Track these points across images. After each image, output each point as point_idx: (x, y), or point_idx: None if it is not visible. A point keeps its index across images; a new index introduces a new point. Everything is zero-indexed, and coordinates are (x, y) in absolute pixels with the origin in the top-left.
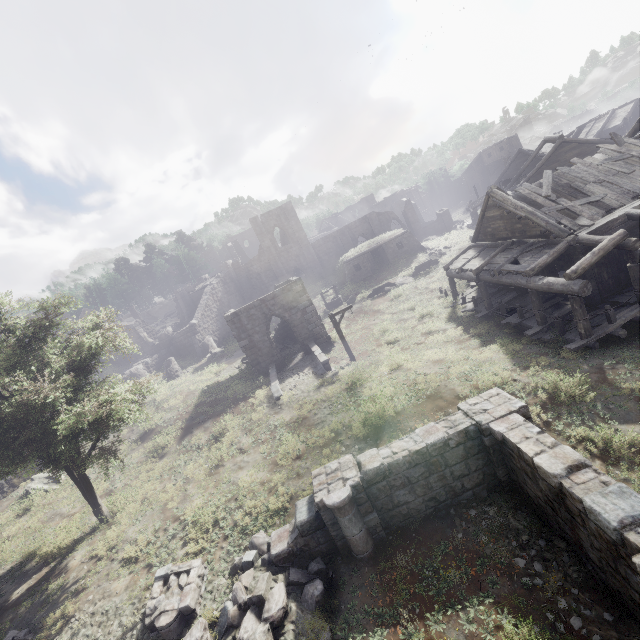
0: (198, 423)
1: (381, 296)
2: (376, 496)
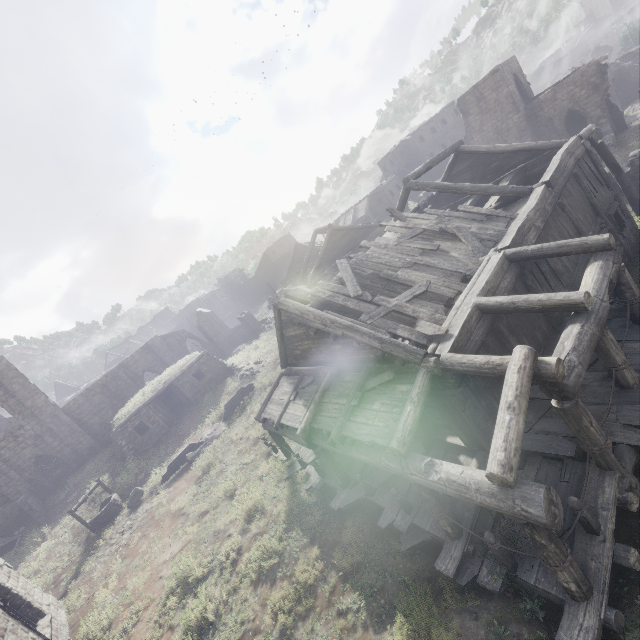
0: None
1: (183, 472)
2: None
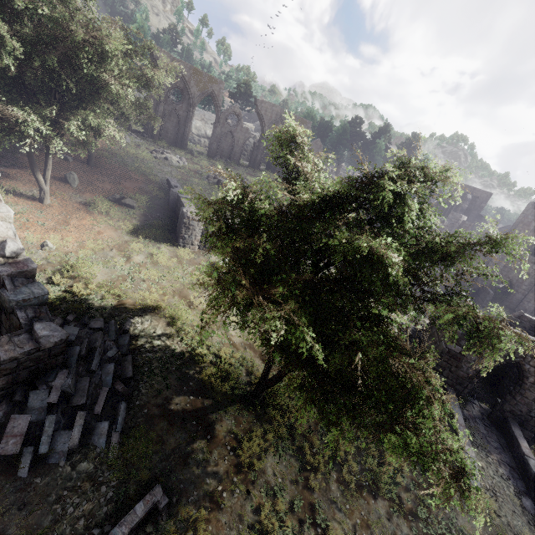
0: None
1: None
2: None
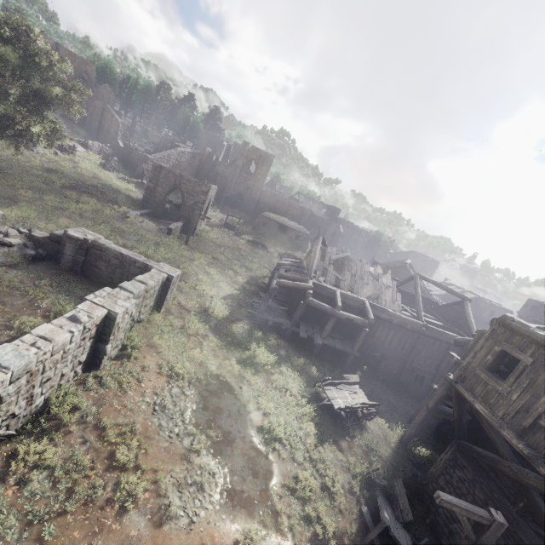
0: (81, 190)
1: (253, 246)
2: (91, 254)
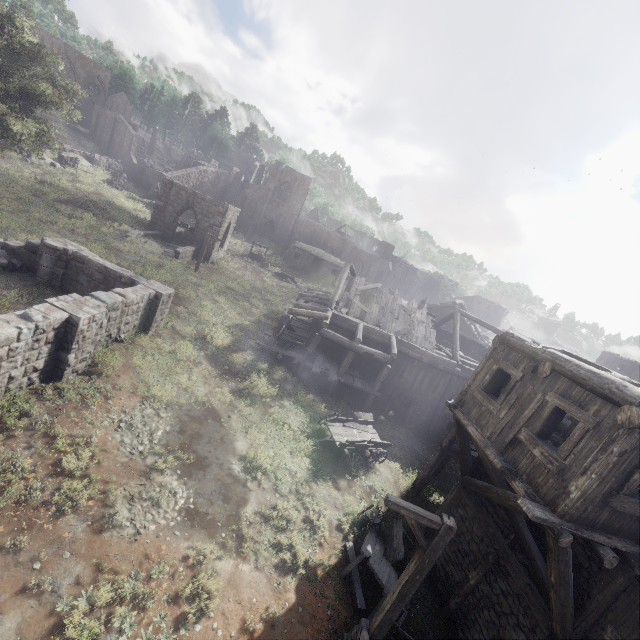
0: (77, 205)
1: (281, 280)
2: (72, 267)
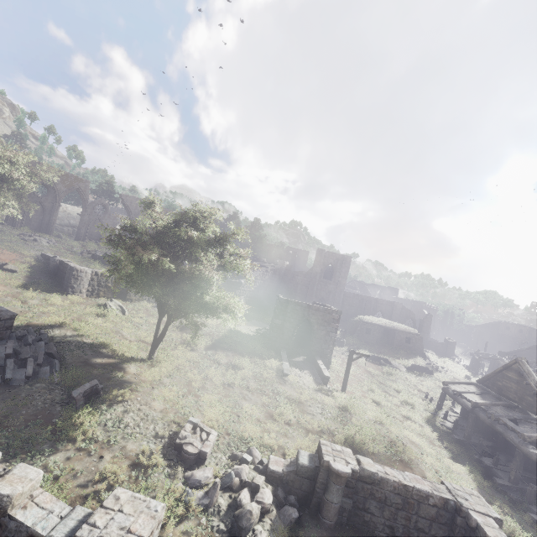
0: (223, 347)
1: (375, 363)
2: (358, 490)
